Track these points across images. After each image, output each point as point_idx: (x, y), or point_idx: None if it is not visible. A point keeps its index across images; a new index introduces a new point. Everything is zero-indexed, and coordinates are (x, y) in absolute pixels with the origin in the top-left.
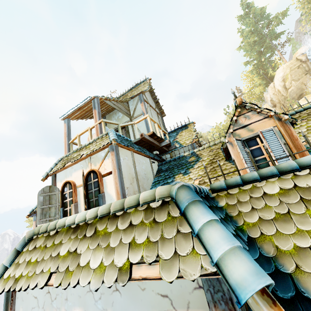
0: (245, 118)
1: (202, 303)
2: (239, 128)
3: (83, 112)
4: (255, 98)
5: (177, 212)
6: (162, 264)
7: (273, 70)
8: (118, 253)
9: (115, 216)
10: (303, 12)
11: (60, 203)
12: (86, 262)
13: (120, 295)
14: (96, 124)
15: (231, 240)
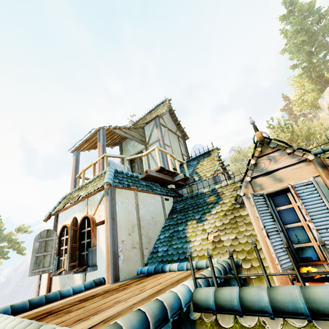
0: (270, 160)
1: None
2: (260, 174)
3: (93, 143)
4: (307, 106)
5: None
6: None
7: None
8: None
9: None
10: None
11: (56, 250)
12: None
13: None
14: (99, 159)
15: None
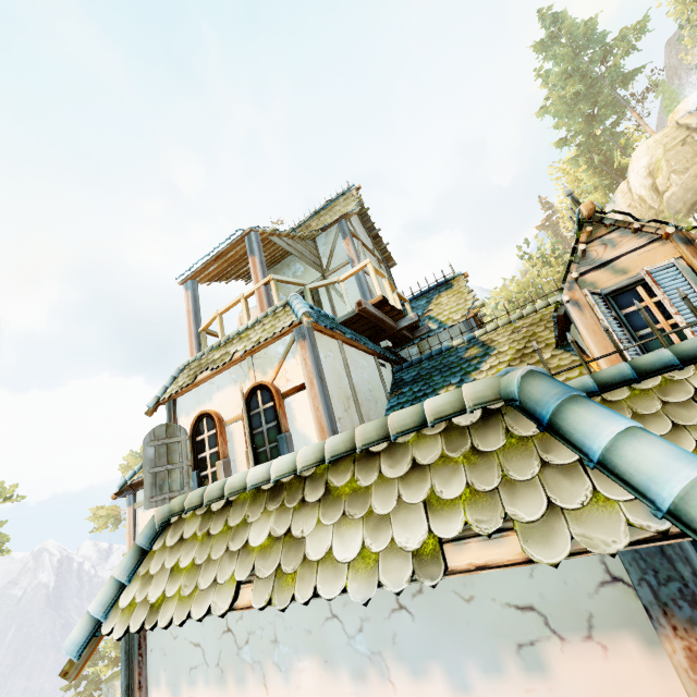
0: (605, 246)
1: (625, 615)
2: (592, 268)
3: (223, 266)
4: None
5: (528, 426)
6: (523, 531)
7: (623, 153)
8: (401, 525)
9: (370, 455)
10: (684, 21)
11: (190, 462)
12: (323, 551)
13: (412, 618)
14: (259, 287)
15: (696, 460)
